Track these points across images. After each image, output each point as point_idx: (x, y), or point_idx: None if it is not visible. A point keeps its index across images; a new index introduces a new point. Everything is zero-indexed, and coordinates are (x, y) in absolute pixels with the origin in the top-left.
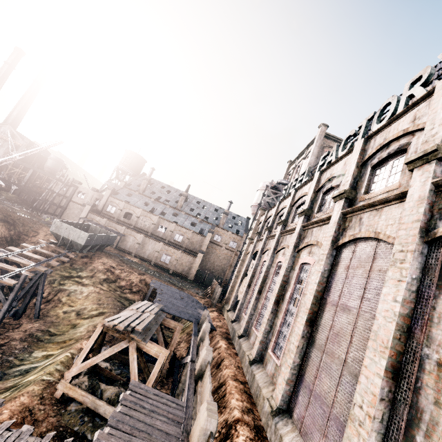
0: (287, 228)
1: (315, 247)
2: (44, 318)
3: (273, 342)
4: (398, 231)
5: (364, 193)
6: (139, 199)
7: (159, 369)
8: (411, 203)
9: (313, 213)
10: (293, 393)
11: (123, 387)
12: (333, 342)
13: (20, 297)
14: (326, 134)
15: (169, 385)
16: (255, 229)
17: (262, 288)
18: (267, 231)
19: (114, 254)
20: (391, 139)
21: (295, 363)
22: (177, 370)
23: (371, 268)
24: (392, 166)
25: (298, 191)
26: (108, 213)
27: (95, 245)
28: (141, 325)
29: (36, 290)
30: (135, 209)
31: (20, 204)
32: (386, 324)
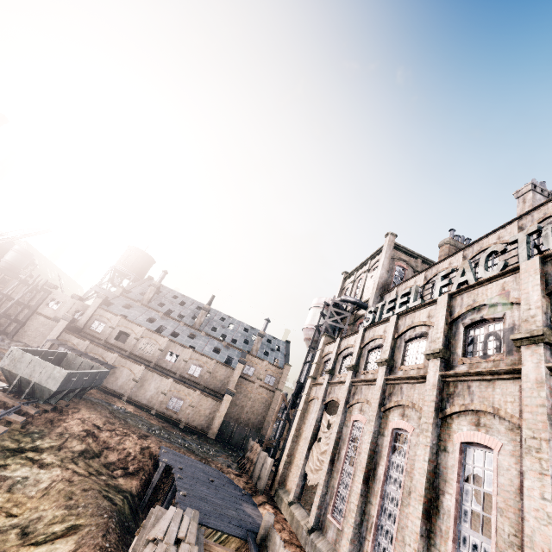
0: (397, 372)
1: (488, 416)
2: None
3: None
4: None
5: None
6: (142, 313)
7: None
8: None
9: (455, 355)
10: None
11: None
12: None
13: None
14: (395, 244)
15: None
16: (319, 363)
17: (368, 473)
18: (351, 370)
19: (97, 400)
20: None
21: None
22: None
23: None
24: None
25: (401, 317)
26: (91, 332)
27: (73, 389)
28: None
29: None
30: (135, 327)
31: None
32: None
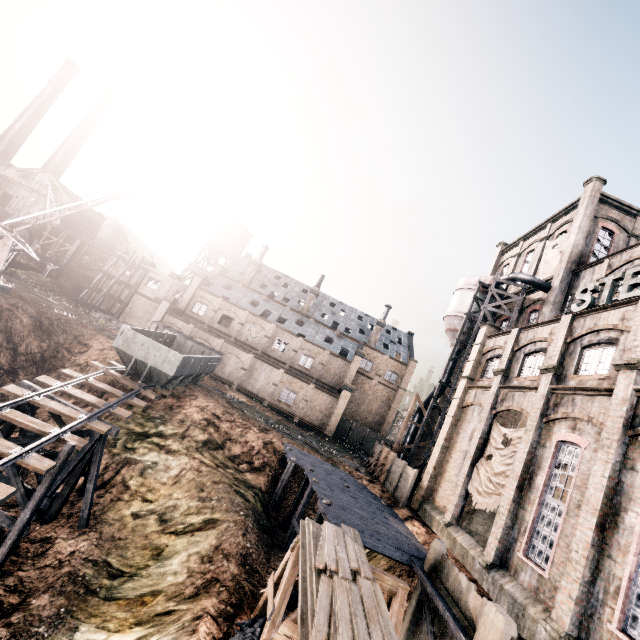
0: None
1: None
2: (97, 526)
3: None
4: None
5: None
6: (244, 295)
7: None
8: None
9: None
10: None
11: None
12: None
13: (55, 486)
14: (602, 195)
15: None
16: (478, 361)
17: (604, 517)
18: (550, 373)
19: (210, 388)
20: None
21: None
22: None
23: None
24: None
25: None
26: (194, 315)
27: (188, 375)
28: None
29: (85, 468)
30: (238, 311)
31: (58, 293)
32: None
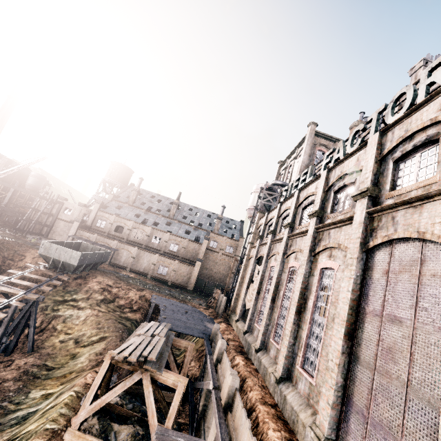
0: (295, 231)
1: (336, 250)
2: (39, 350)
3: (301, 357)
4: None
5: (390, 190)
6: (130, 211)
7: (179, 401)
8: None
9: (326, 213)
10: (340, 419)
11: (138, 425)
12: (385, 360)
13: (10, 330)
14: (316, 132)
15: (186, 412)
16: (255, 233)
17: (275, 296)
18: (271, 234)
19: (108, 271)
20: (415, 130)
21: (338, 384)
22: (192, 393)
23: (420, 272)
24: (420, 159)
25: (301, 191)
26: (98, 228)
27: (89, 264)
28: (154, 353)
29: (27, 320)
30: (126, 222)
31: (2, 226)
32: None
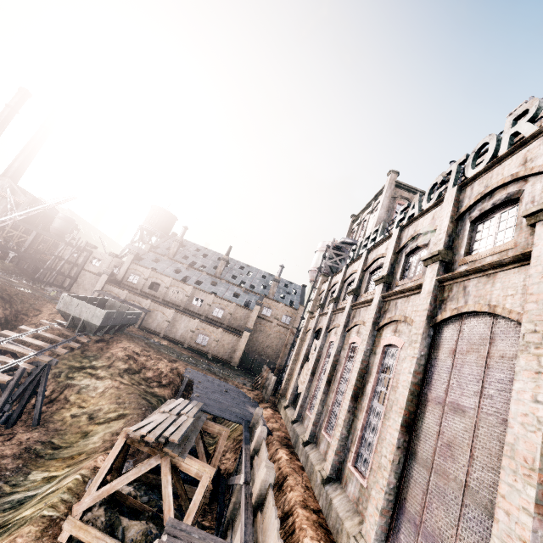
0: (360, 299)
1: (402, 324)
2: (46, 424)
3: (354, 453)
4: (526, 304)
5: (465, 254)
6: (169, 266)
7: (202, 495)
8: (539, 267)
9: (395, 279)
10: (390, 528)
11: (152, 522)
12: (444, 457)
13: (15, 397)
14: (397, 182)
15: (213, 513)
16: (316, 300)
17: (331, 377)
18: (333, 302)
19: (137, 336)
20: (495, 186)
21: (390, 485)
22: (222, 492)
23: (488, 353)
24: (500, 220)
25: (370, 252)
26: (129, 284)
27: (114, 325)
28: (178, 434)
29: (36, 387)
30: (164, 278)
31: (19, 274)
32: (527, 435)
